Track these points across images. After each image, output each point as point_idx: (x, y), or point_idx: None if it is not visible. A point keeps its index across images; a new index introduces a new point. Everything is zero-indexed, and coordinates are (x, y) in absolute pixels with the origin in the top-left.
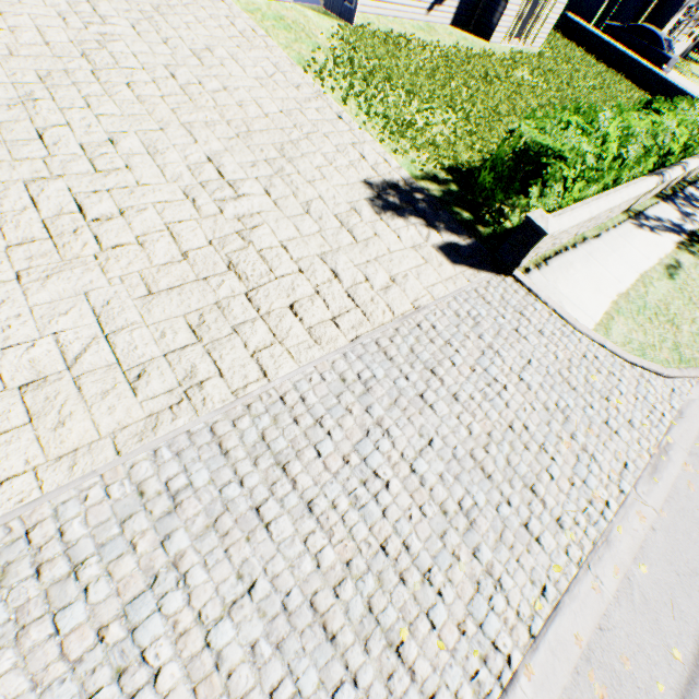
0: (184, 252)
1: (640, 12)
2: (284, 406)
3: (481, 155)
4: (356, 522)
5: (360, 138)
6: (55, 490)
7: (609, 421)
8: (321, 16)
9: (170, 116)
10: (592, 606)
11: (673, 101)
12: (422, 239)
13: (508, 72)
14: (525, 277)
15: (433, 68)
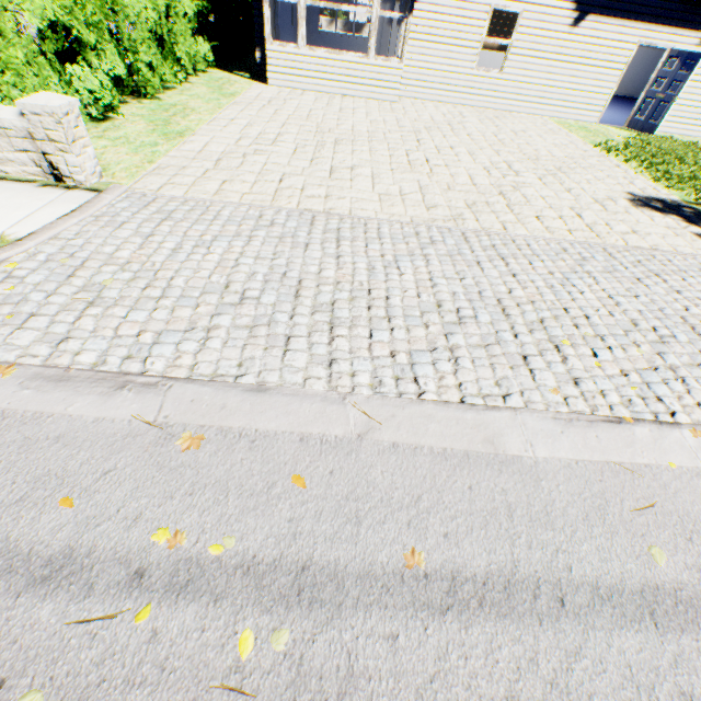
0: (473, 184)
1: None
2: (512, 243)
3: None
4: (546, 293)
5: (633, 177)
6: (380, 219)
7: None
8: (621, 131)
9: (487, 147)
10: None
11: None
12: (677, 226)
13: None
14: None
15: None
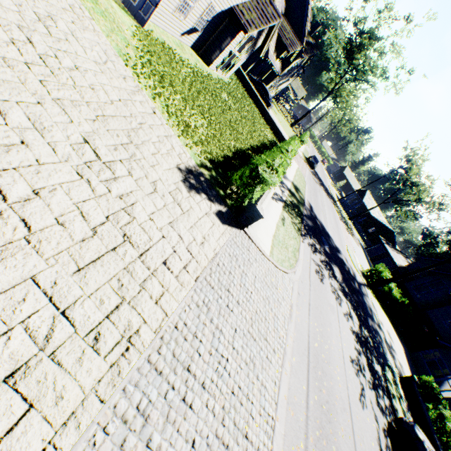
0: (93, 229)
1: (261, 74)
2: (178, 332)
3: (220, 152)
4: (222, 385)
5: (168, 131)
6: (72, 450)
7: (279, 298)
8: (122, 11)
9: (41, 88)
10: (286, 381)
11: (284, 145)
12: (209, 209)
13: (220, 93)
14: (248, 230)
15: (190, 81)
